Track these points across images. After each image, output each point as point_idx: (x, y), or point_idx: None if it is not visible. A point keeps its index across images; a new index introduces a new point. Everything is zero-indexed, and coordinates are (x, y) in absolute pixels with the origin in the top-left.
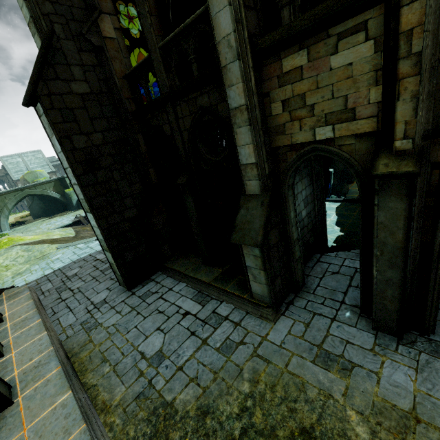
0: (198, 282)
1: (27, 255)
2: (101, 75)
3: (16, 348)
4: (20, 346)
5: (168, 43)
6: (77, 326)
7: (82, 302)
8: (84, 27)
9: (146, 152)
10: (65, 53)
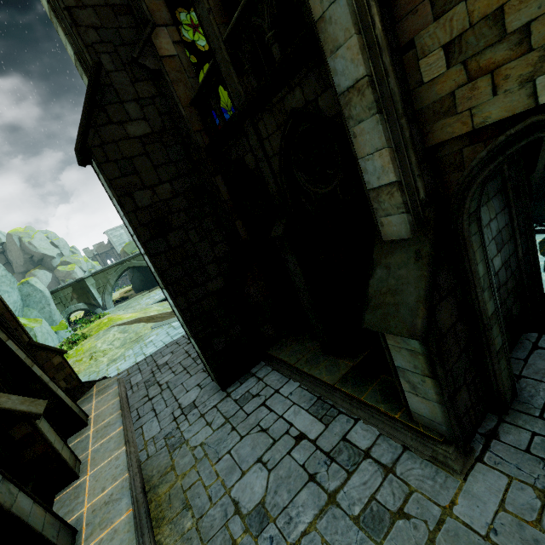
0: (316, 382)
1: (123, 337)
2: (162, 107)
3: (93, 467)
4: (96, 465)
5: (235, 29)
6: (160, 441)
7: (169, 404)
8: (136, 50)
9: (228, 199)
10: (117, 88)
